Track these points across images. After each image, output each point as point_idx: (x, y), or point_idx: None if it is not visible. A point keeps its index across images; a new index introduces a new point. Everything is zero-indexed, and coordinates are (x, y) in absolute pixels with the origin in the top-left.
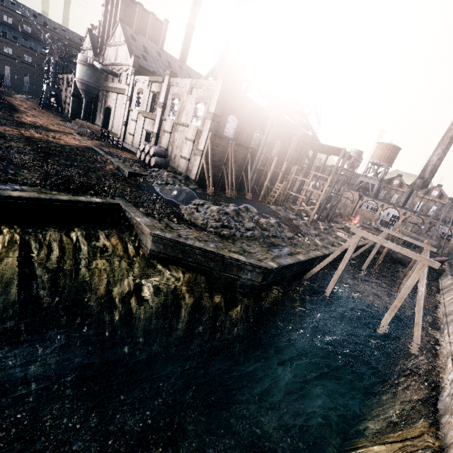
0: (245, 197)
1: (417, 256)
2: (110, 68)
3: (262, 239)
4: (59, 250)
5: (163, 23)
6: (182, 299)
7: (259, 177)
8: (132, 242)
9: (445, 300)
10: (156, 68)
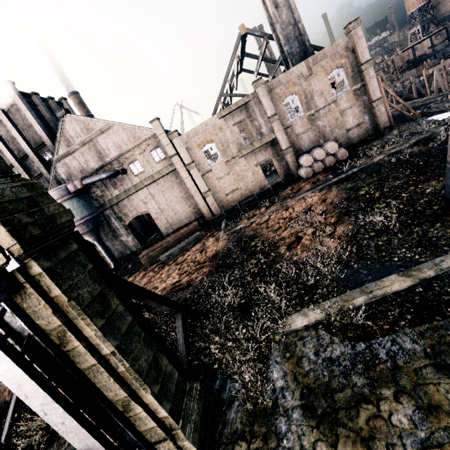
0: None
1: None
2: None
3: None
4: None
5: (62, 103)
6: None
7: None
8: None
9: None
10: None
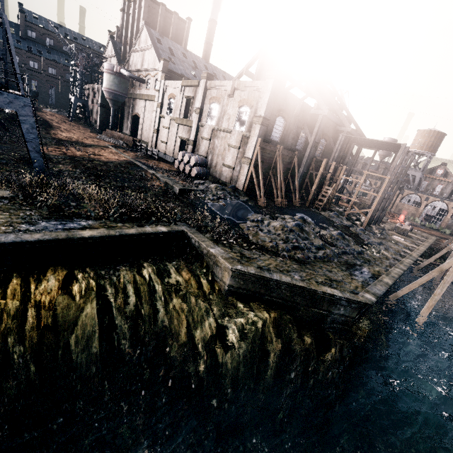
0: (293, 203)
1: None
2: (136, 74)
3: (336, 259)
4: (135, 293)
5: (186, 21)
6: (270, 341)
7: (303, 180)
8: (204, 275)
9: None
10: (184, 70)
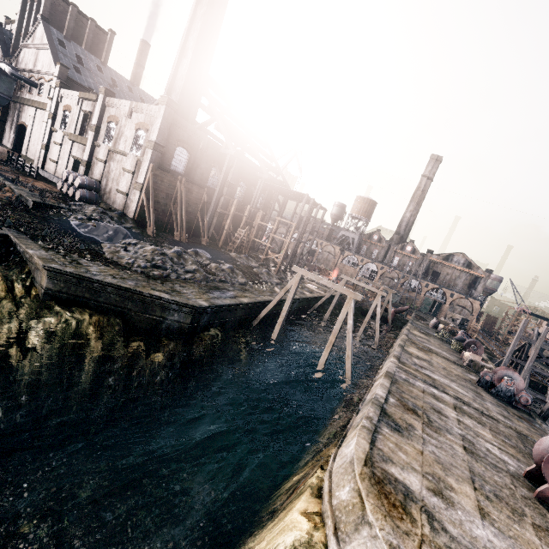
0: (201, 242)
1: (345, 290)
2: (26, 75)
3: (205, 282)
4: None
5: (108, 33)
6: (88, 345)
7: (220, 221)
8: (21, 280)
9: (396, 343)
10: (94, 84)
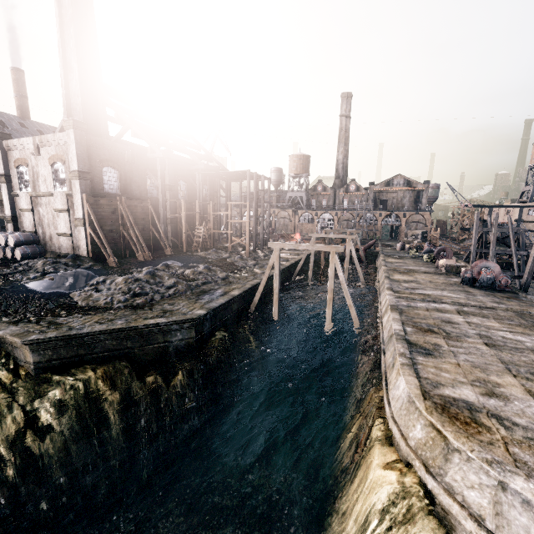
0: (166, 253)
1: (326, 247)
2: None
3: (190, 291)
4: None
5: None
6: (104, 400)
7: (175, 226)
8: (3, 366)
9: (379, 276)
10: None
